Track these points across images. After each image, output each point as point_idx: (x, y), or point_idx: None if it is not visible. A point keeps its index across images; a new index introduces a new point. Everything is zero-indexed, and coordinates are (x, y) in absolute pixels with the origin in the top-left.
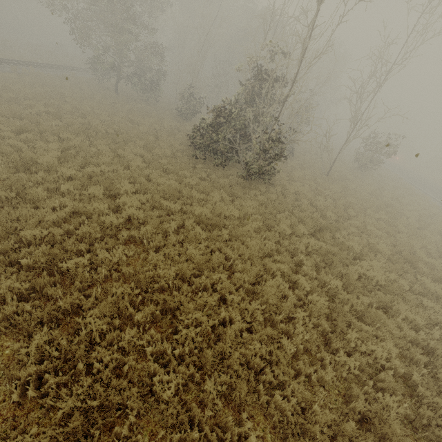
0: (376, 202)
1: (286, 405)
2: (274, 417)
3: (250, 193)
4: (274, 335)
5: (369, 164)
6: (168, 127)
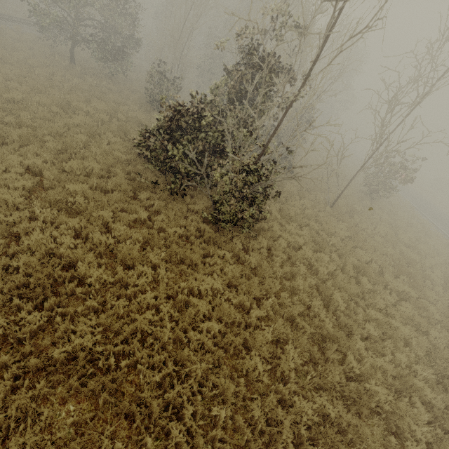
0: (393, 256)
1: None
2: None
3: (215, 255)
4: None
5: (382, 191)
6: (124, 119)
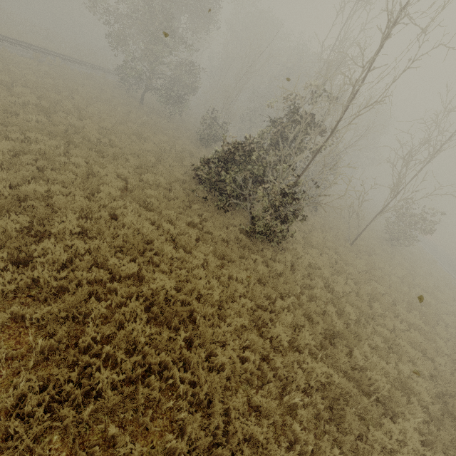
0: (408, 294)
1: None
2: None
3: (249, 258)
4: None
5: (402, 239)
6: (180, 150)
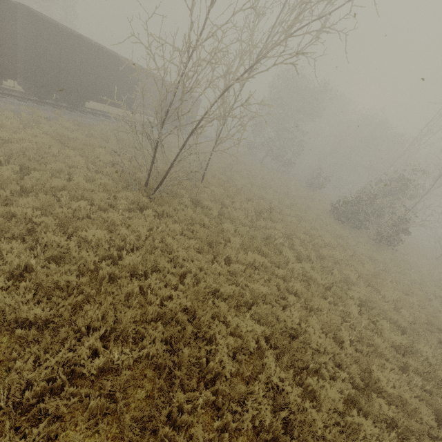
0: None
1: (441, 336)
2: (435, 338)
3: (381, 252)
4: (428, 313)
5: None
6: (306, 194)
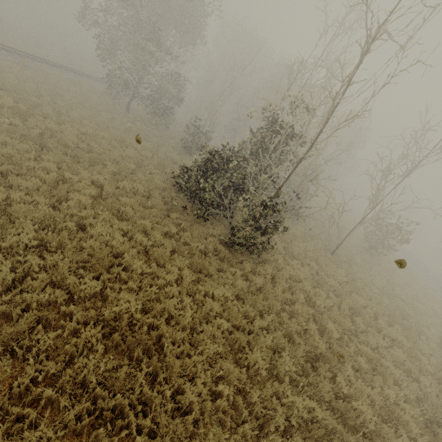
0: (389, 306)
1: None
2: None
3: (227, 271)
4: None
5: (380, 248)
6: (163, 157)
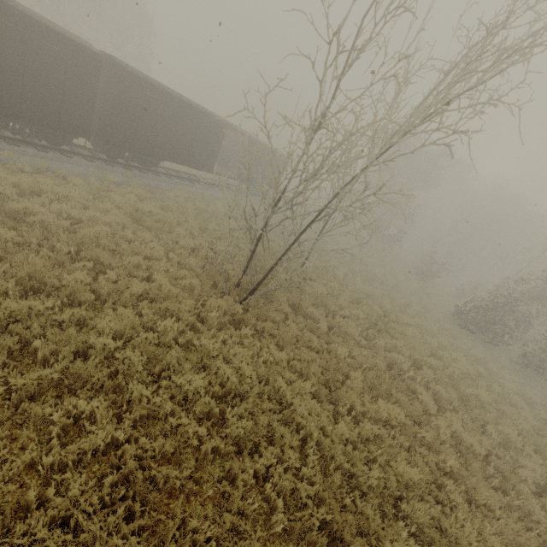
0: None
1: None
2: None
3: (530, 383)
4: None
5: None
6: (418, 286)
